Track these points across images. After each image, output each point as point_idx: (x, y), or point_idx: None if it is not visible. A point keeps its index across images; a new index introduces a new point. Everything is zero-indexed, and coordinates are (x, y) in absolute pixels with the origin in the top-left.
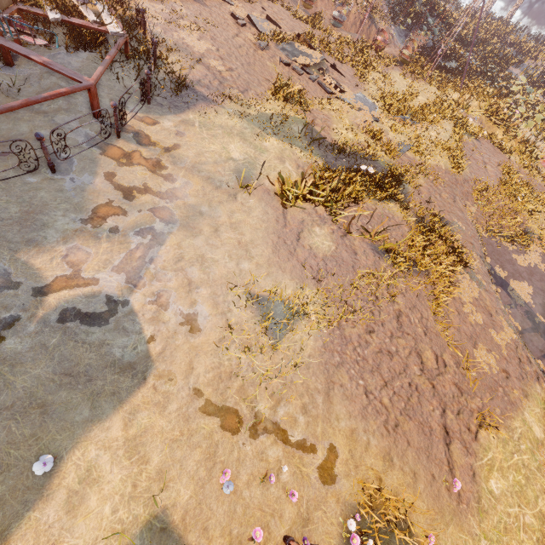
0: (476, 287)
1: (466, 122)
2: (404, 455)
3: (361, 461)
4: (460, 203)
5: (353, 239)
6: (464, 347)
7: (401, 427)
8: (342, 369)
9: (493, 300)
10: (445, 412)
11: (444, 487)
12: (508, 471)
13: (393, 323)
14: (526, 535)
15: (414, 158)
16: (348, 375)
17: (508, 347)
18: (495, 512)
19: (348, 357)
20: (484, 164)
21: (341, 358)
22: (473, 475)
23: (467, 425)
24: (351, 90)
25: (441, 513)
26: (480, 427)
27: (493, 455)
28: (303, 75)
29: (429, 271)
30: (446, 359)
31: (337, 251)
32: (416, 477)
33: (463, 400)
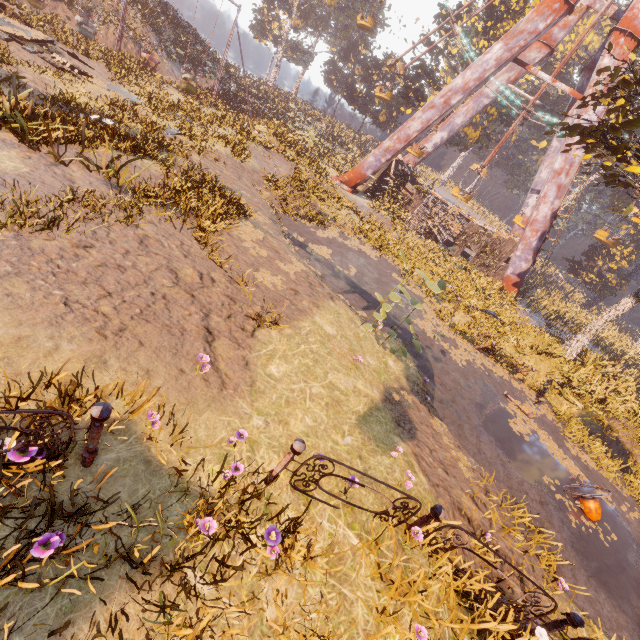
0: (261, 233)
1: (249, 130)
2: (132, 355)
3: (32, 367)
4: (247, 182)
5: (71, 171)
6: (242, 270)
7: (131, 331)
8: (17, 279)
9: (282, 244)
10: (209, 316)
11: (199, 379)
12: (294, 357)
13: (133, 243)
14: (314, 402)
15: (188, 142)
16: (30, 285)
17: (298, 275)
18: (274, 390)
19: (35, 268)
20: (277, 167)
21: (17, 269)
22: (245, 364)
23: (240, 326)
24: (101, 80)
25: (192, 402)
26: (256, 324)
27: (275, 347)
28: (12, 43)
29: (199, 214)
30: (216, 277)
31: (34, 174)
32: (151, 374)
33: (237, 307)
